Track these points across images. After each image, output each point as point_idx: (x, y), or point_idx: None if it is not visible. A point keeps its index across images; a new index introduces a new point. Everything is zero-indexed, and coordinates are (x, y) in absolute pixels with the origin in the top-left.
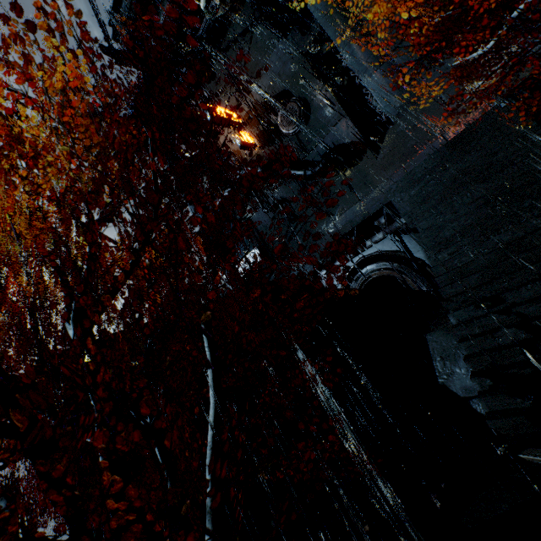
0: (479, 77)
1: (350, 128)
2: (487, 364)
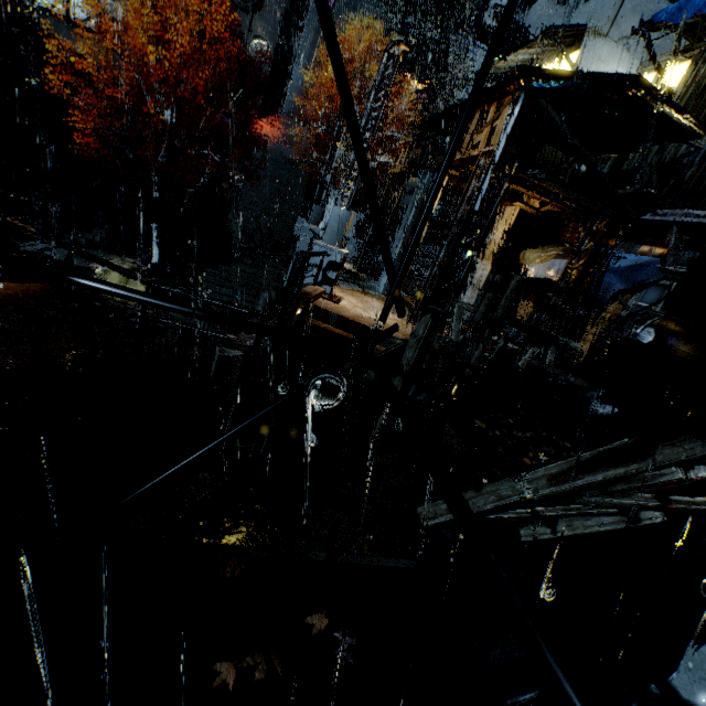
0: (319, 147)
1: (267, 68)
2: (243, 229)
